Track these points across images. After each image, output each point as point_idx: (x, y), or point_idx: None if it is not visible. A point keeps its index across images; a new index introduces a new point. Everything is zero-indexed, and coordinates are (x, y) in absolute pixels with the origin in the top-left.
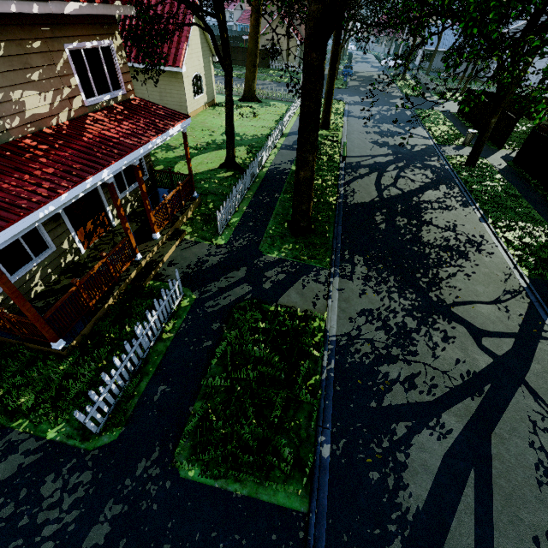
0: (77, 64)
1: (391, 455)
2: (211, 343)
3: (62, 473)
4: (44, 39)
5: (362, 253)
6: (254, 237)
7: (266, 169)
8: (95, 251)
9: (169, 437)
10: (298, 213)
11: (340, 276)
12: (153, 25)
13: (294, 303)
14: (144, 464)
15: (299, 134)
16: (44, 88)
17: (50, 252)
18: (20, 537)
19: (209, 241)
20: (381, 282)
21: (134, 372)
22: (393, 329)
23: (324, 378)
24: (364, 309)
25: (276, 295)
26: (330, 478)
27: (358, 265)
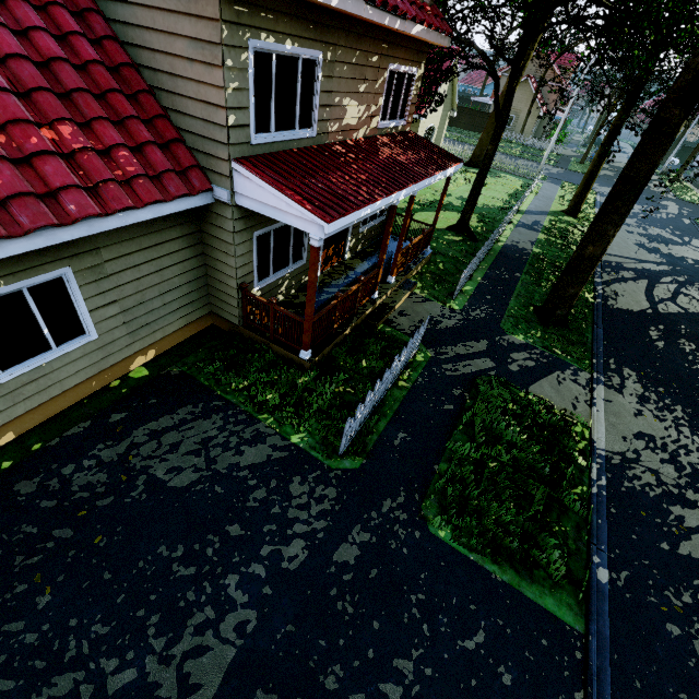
0: (388, 85)
1: (696, 616)
2: (452, 408)
3: (308, 480)
4: (380, 56)
5: (634, 368)
6: (494, 312)
7: (502, 244)
8: (329, 278)
9: (414, 487)
10: (560, 297)
11: (605, 386)
12: (442, 62)
13: (549, 397)
14: (389, 504)
15: (608, 200)
16: (362, 101)
17: (301, 264)
18: (273, 522)
19: (441, 302)
20: (664, 408)
21: (373, 409)
22: (686, 468)
23: (595, 493)
24: (642, 432)
25: (525, 382)
26: (611, 608)
27: (629, 379)
